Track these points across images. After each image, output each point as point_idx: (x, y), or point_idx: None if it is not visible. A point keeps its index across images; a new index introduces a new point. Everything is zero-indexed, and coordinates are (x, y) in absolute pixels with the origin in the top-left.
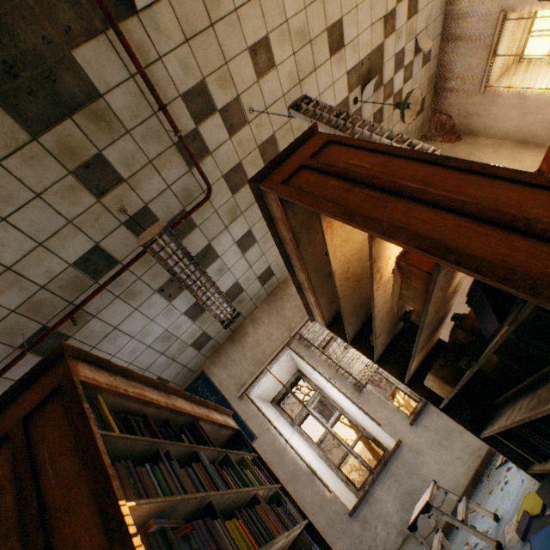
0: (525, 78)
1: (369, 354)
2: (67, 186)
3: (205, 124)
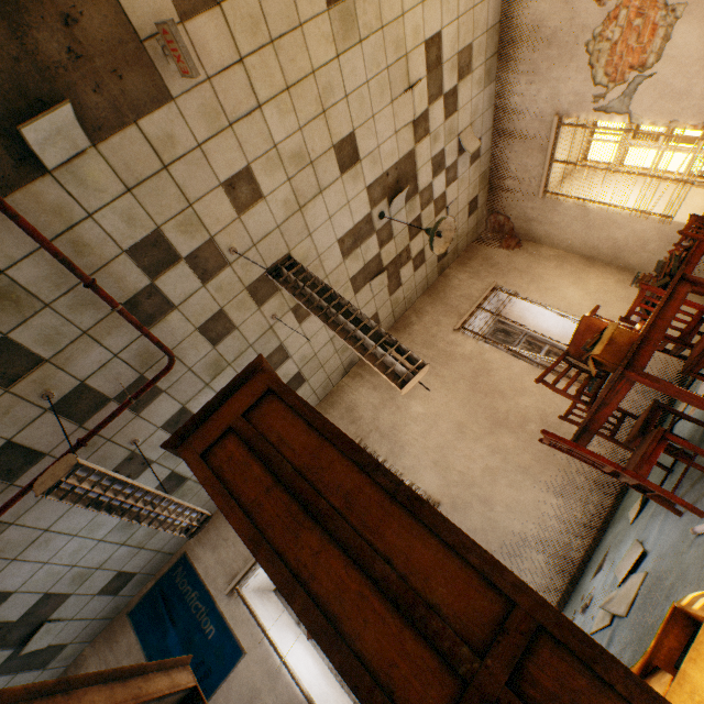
0: (588, 187)
1: None
2: None
3: (166, 276)
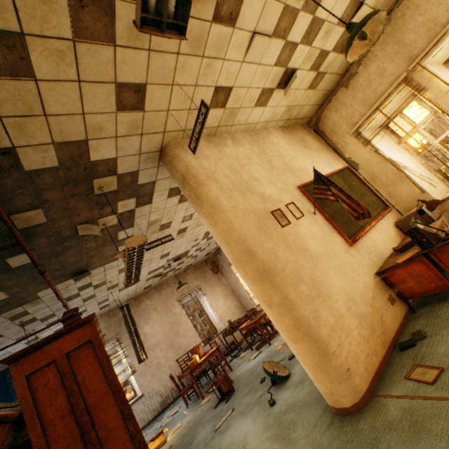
0: None
1: None
2: (1, 322)
3: (84, 290)
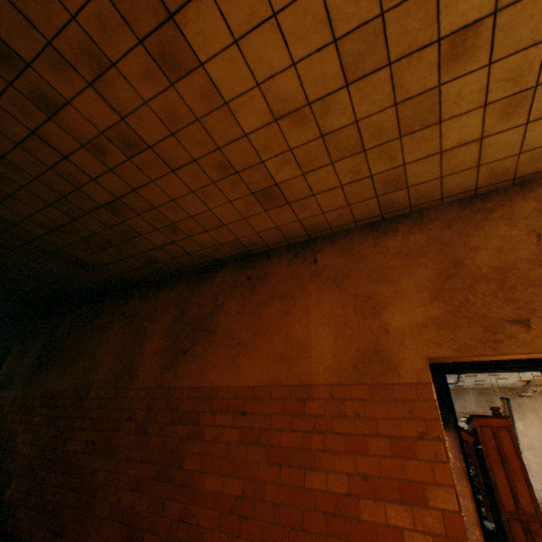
0: None
1: (468, 457)
2: None
3: None
